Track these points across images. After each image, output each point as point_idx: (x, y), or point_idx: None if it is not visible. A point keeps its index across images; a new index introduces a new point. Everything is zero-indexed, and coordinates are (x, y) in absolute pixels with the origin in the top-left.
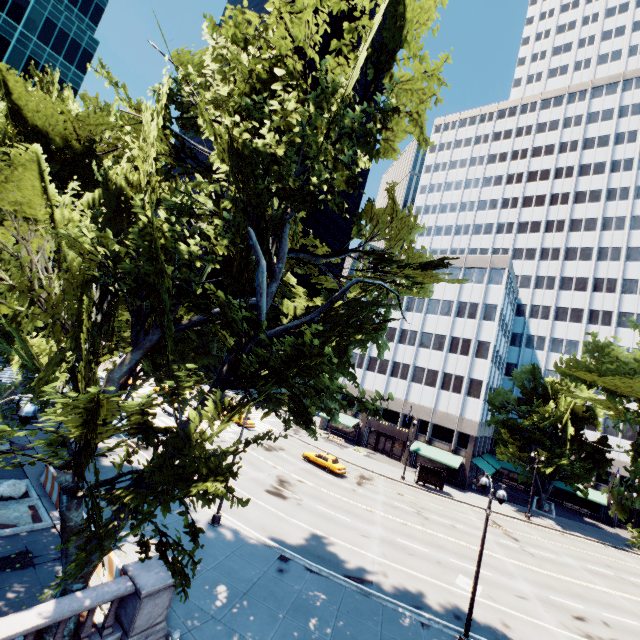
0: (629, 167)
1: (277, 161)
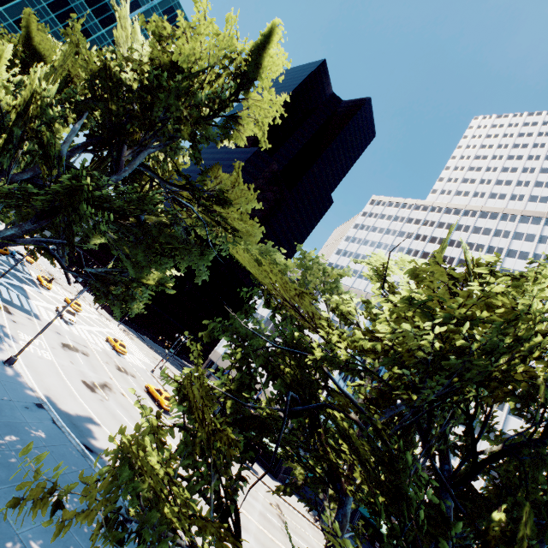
0: None
1: (132, 91)
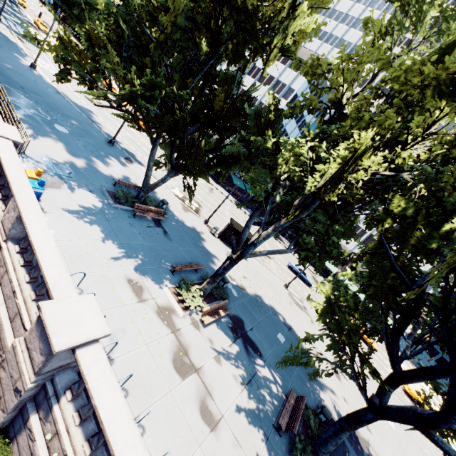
0: None
1: None
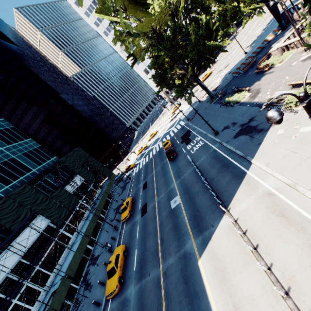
0: None
1: None
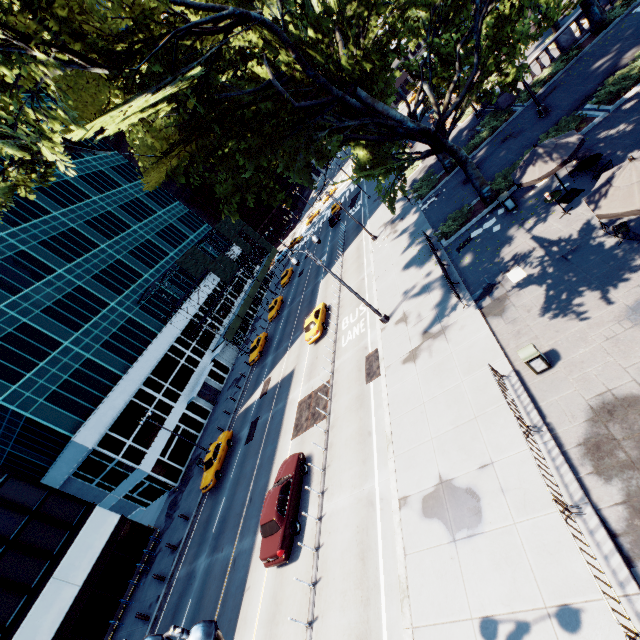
0: None
1: None
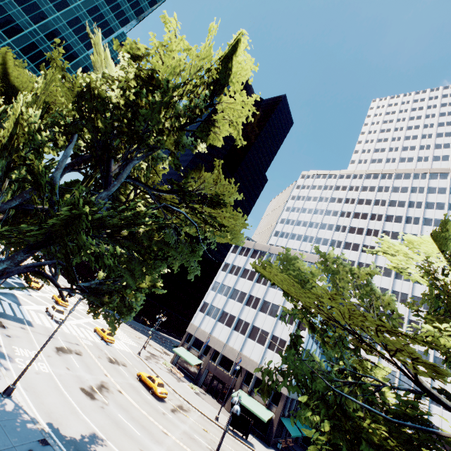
0: (417, 222)
1: (118, 109)
